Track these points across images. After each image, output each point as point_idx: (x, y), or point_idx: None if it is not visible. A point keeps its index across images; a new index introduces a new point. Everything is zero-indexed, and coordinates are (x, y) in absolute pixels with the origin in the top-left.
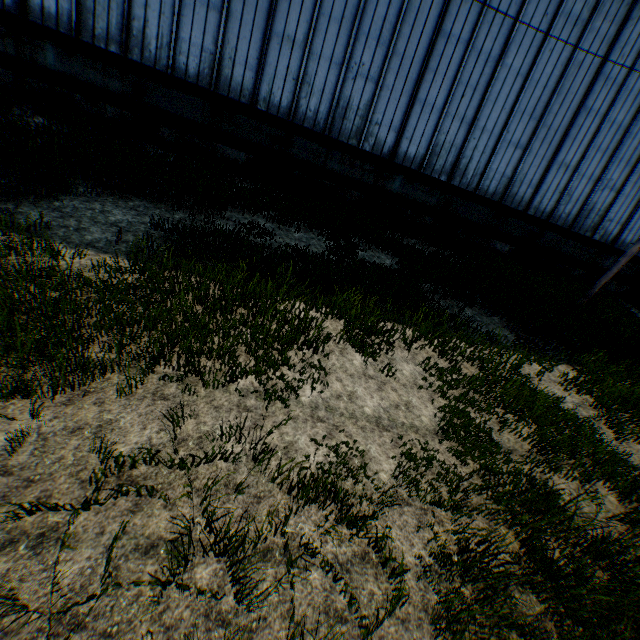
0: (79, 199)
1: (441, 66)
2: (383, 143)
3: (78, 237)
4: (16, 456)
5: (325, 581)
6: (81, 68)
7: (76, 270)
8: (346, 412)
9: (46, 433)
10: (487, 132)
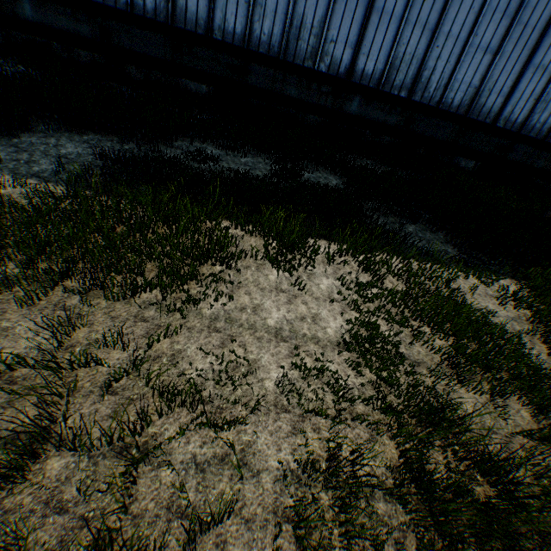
0: (37, 136)
1: None
2: (339, 62)
3: (26, 169)
4: None
5: (176, 479)
6: (54, 16)
7: (16, 197)
8: (246, 323)
9: None
10: (452, 38)
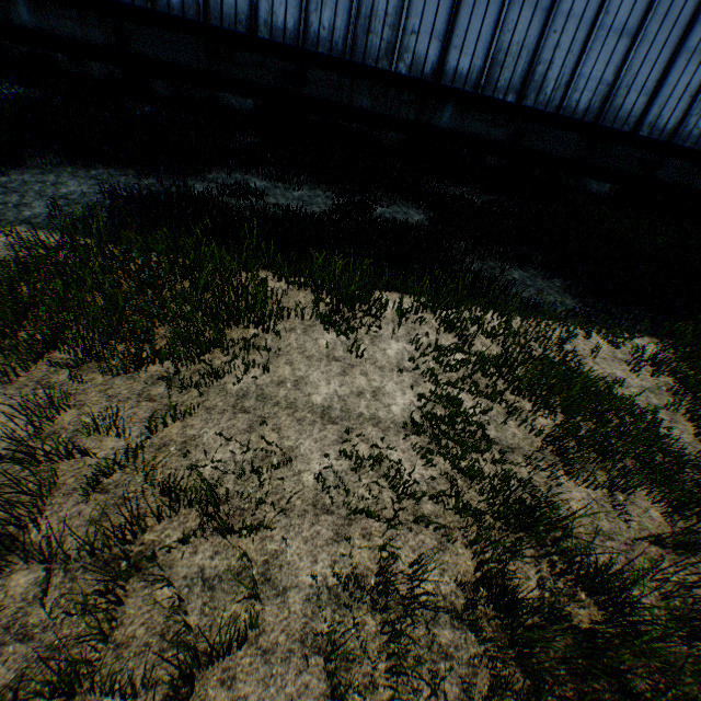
0: (32, 172)
1: None
2: (424, 60)
3: (15, 214)
4: None
5: (175, 599)
6: (57, 21)
7: None
8: (283, 401)
9: None
10: (574, 19)
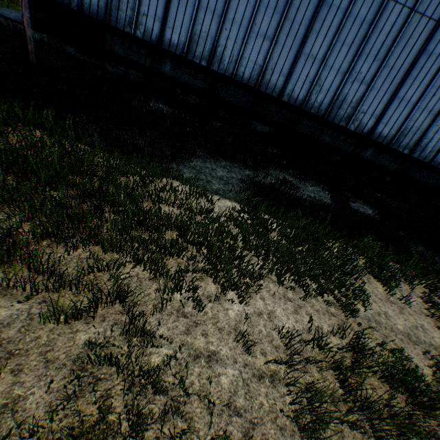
0: (199, 160)
1: (419, 74)
2: (364, 125)
3: (209, 187)
4: (242, 325)
5: None
6: (182, 74)
7: (217, 209)
8: (387, 326)
9: (248, 314)
10: None
